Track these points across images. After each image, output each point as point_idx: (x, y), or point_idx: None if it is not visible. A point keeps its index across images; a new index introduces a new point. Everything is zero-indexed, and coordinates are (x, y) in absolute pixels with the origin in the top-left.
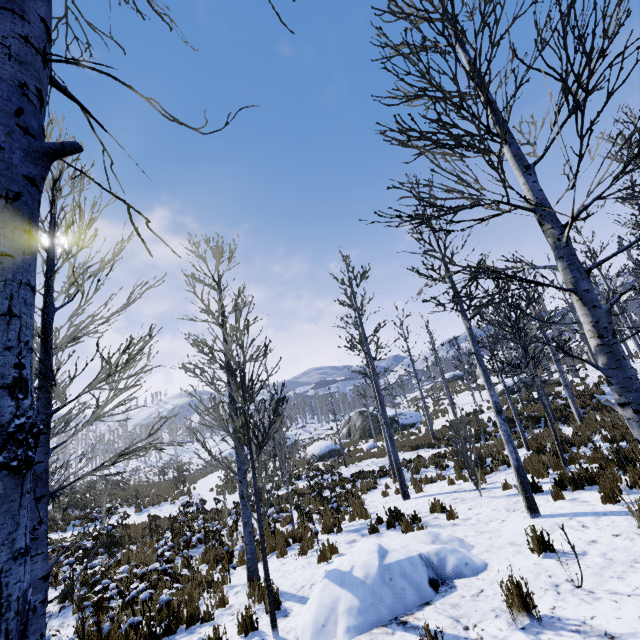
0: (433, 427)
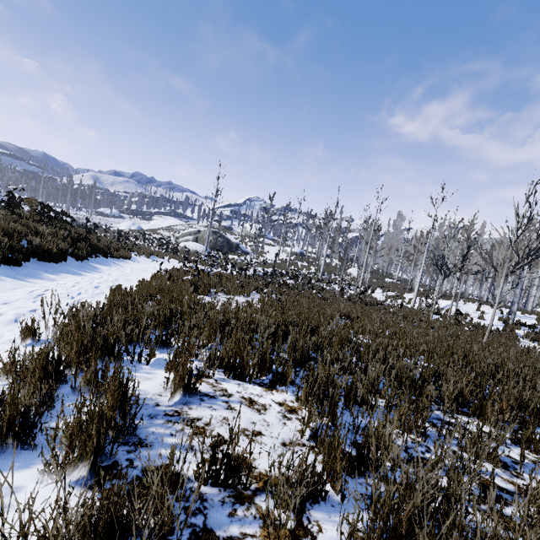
0: (268, 259)
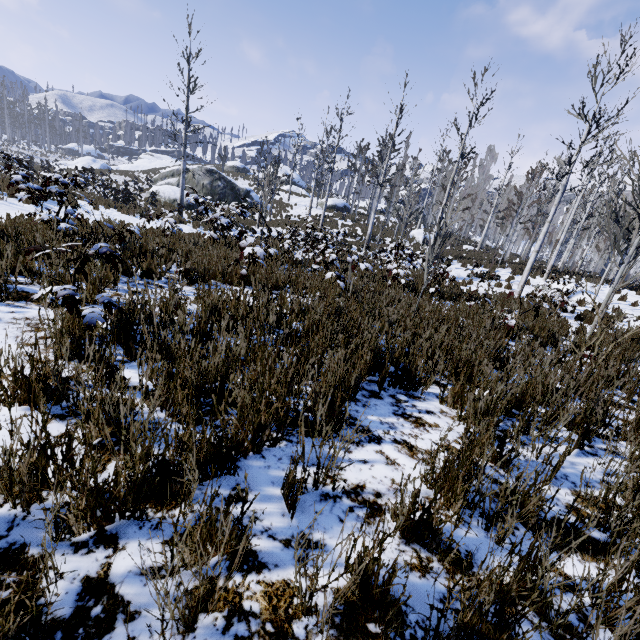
0: (293, 216)
